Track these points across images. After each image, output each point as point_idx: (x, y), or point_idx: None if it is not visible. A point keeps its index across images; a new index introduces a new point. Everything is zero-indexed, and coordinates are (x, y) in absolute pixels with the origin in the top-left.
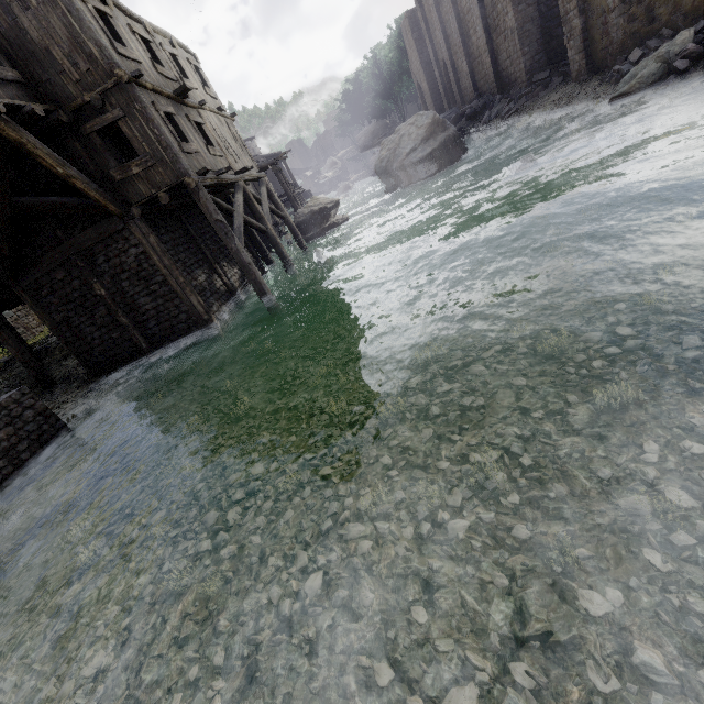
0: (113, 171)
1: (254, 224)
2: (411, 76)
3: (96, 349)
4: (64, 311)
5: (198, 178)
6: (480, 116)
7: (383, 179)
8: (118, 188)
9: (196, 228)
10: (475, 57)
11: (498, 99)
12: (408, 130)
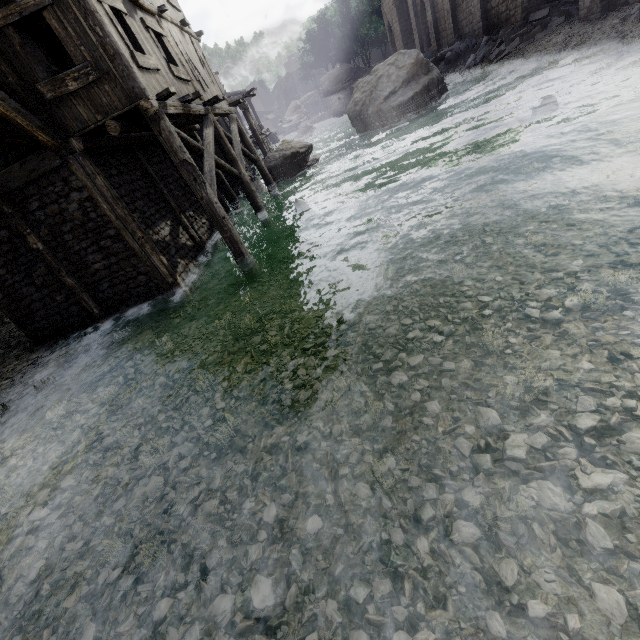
0: (41, 85)
1: (226, 168)
2: (382, 16)
3: (37, 313)
4: None
5: (158, 103)
6: (461, 60)
7: (356, 125)
8: (50, 110)
9: (156, 169)
10: None
11: (485, 41)
12: (387, 70)
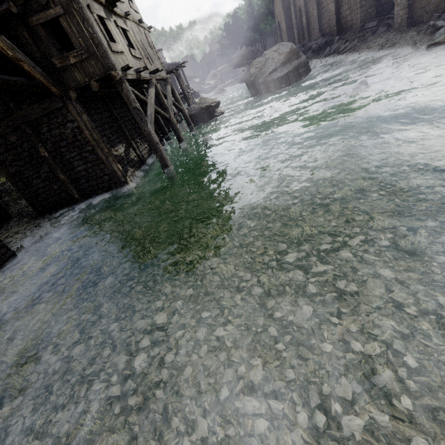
0: (55, 59)
1: (161, 113)
2: (274, 17)
3: (41, 195)
4: (16, 166)
5: (122, 73)
6: (322, 50)
7: (250, 89)
8: (58, 74)
9: (118, 111)
10: (323, 6)
11: (337, 39)
12: (272, 55)
